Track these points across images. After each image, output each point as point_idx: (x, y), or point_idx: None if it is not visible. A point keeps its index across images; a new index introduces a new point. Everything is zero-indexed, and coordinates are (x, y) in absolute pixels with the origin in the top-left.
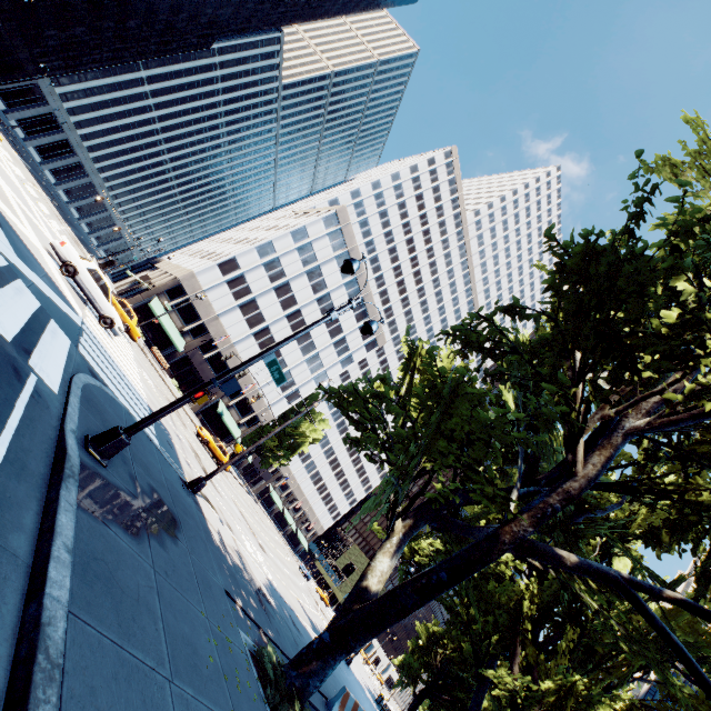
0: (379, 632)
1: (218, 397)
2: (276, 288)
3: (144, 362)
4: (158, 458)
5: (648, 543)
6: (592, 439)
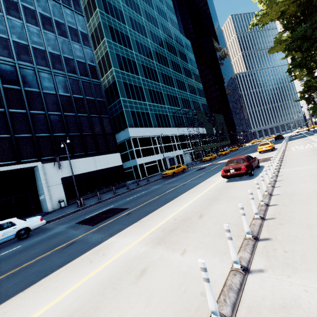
0: None
1: None
2: None
3: None
4: None
5: None
6: None
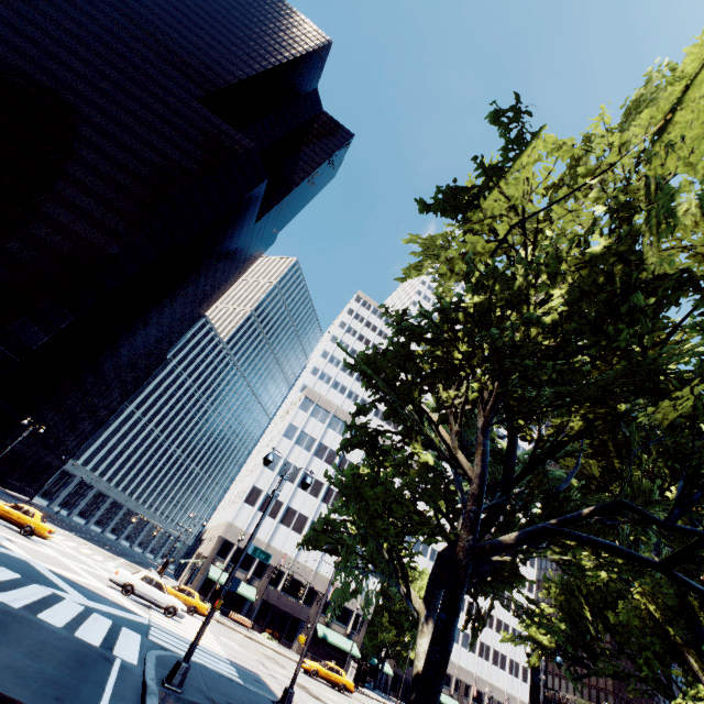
0: (434, 700)
1: (312, 621)
2: (299, 485)
3: (223, 630)
4: (240, 689)
5: (610, 480)
6: (509, 438)
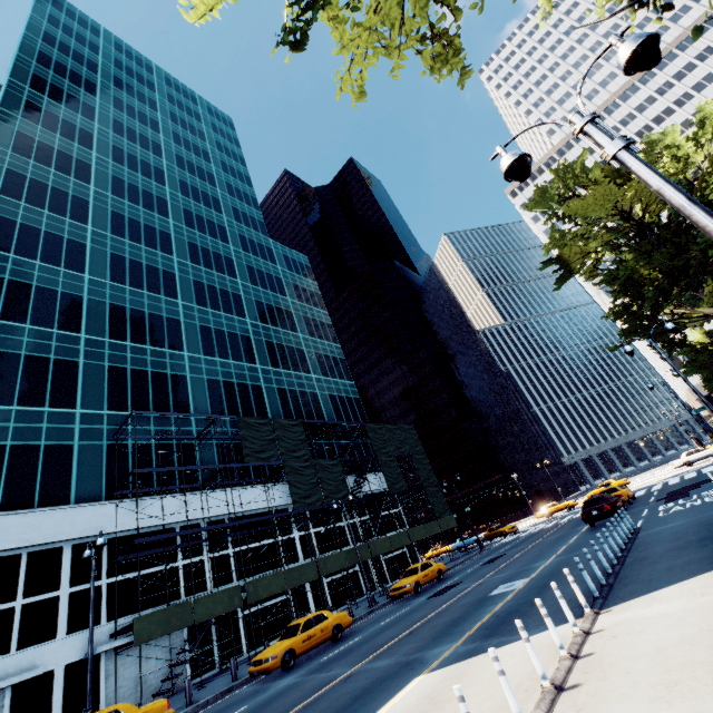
0: None
1: None
2: None
3: None
4: None
5: None
6: None
